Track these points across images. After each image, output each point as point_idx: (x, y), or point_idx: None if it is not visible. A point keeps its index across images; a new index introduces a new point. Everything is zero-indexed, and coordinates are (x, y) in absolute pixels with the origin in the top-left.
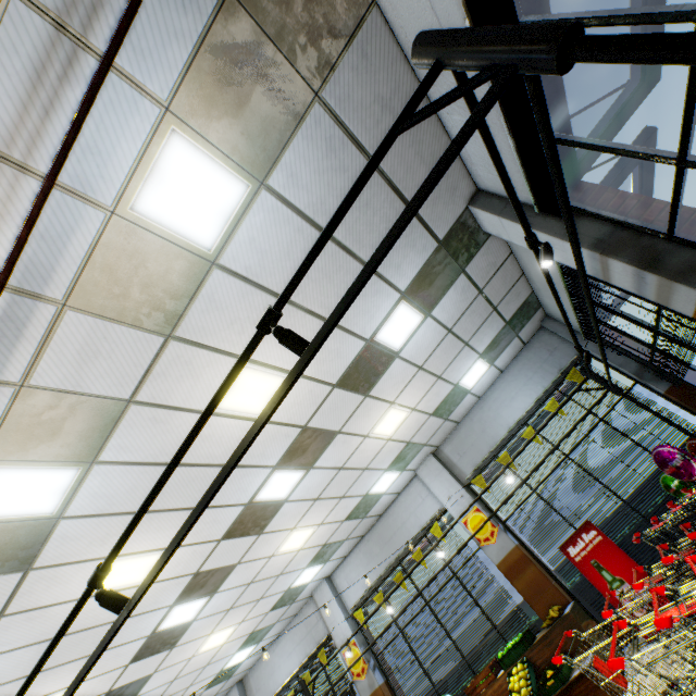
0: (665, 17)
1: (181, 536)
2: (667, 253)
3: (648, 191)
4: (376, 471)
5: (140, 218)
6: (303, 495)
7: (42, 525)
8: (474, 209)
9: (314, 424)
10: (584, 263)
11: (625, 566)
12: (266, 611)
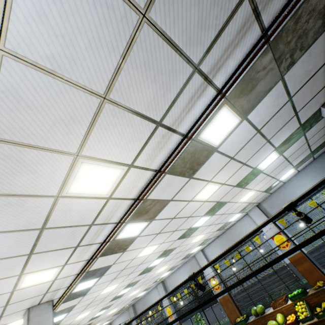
0: None
1: (247, 279)
2: None
3: None
4: (234, 214)
5: (200, 139)
6: (206, 224)
7: (133, 239)
8: (324, 109)
9: (221, 200)
10: None
11: None
12: (178, 261)
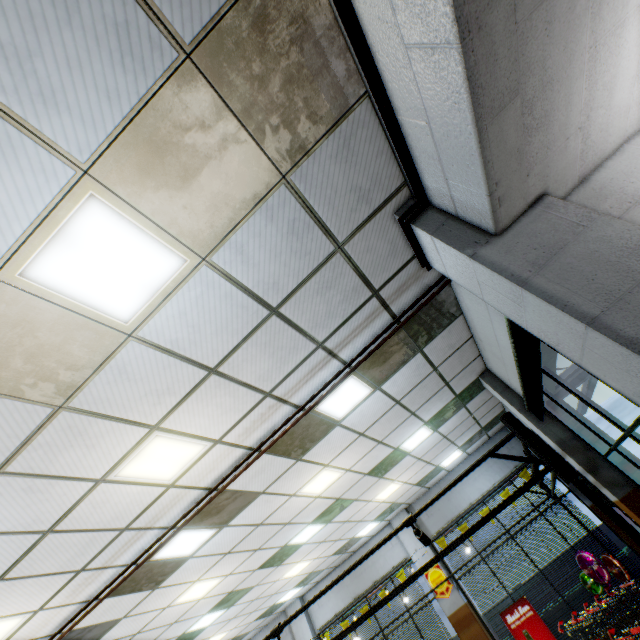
0: (611, 422)
1: (352, 629)
2: (601, 467)
3: (594, 383)
4: (366, 522)
5: (318, 411)
6: (316, 539)
7: (180, 561)
8: (483, 380)
9: (344, 496)
10: (550, 443)
11: (548, 639)
12: (251, 621)
